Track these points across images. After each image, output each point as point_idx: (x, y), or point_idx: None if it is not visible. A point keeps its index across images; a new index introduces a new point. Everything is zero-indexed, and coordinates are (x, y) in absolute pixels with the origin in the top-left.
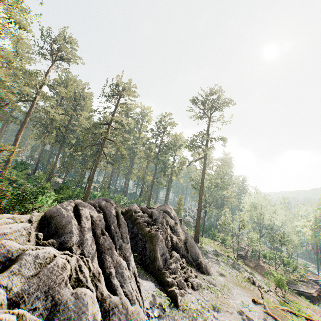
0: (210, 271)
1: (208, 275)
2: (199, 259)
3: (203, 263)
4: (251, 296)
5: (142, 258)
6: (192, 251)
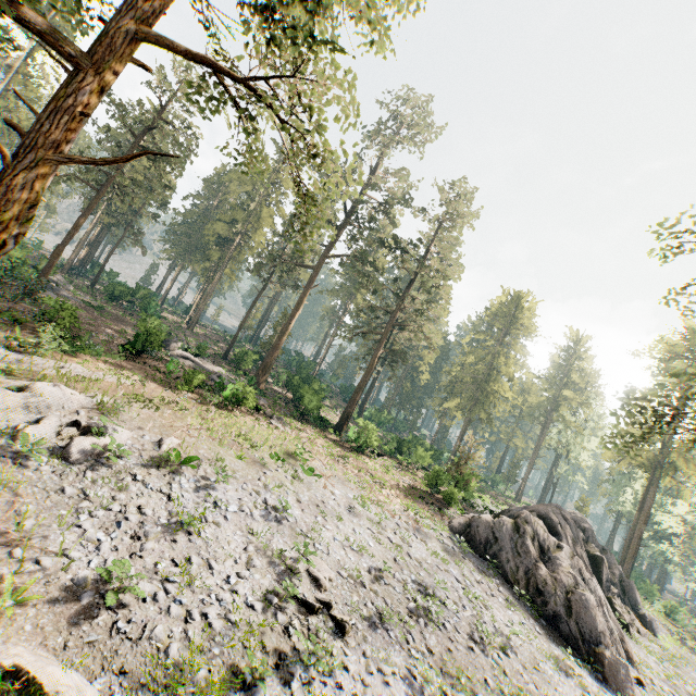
0: (657, 632)
1: (653, 635)
2: (641, 610)
3: (647, 617)
4: None
5: None
6: (631, 594)
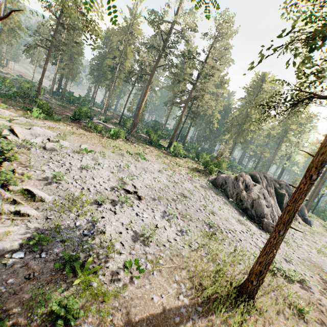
0: (312, 225)
1: (310, 226)
2: (306, 217)
3: (308, 219)
4: None
5: None
6: (302, 211)
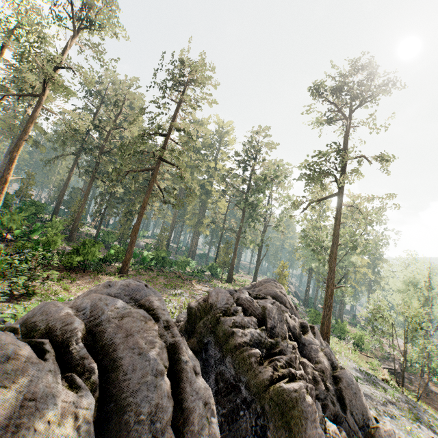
0: None
1: None
2: (371, 420)
3: (385, 437)
4: None
5: None
6: (354, 401)
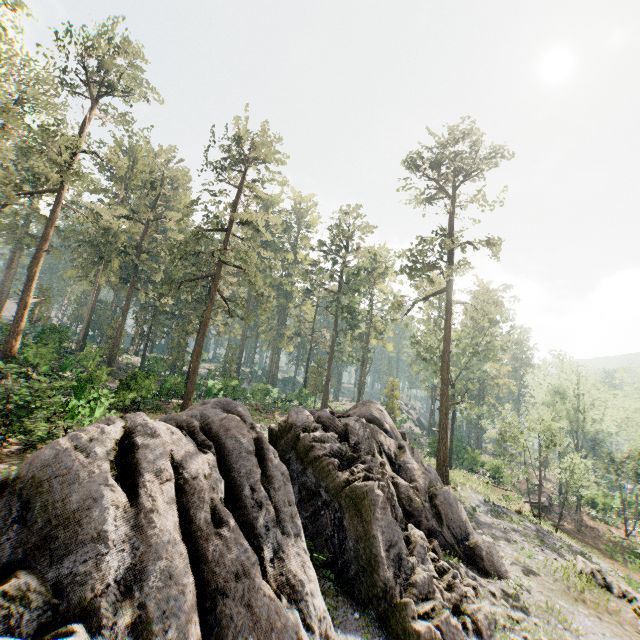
0: (502, 565)
1: (498, 578)
2: (471, 535)
3: (483, 548)
4: (620, 632)
5: (335, 557)
6: (451, 516)
